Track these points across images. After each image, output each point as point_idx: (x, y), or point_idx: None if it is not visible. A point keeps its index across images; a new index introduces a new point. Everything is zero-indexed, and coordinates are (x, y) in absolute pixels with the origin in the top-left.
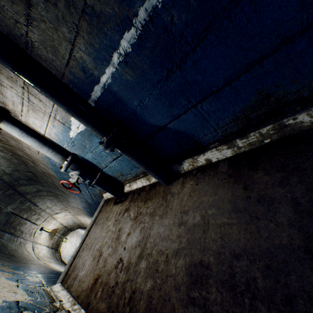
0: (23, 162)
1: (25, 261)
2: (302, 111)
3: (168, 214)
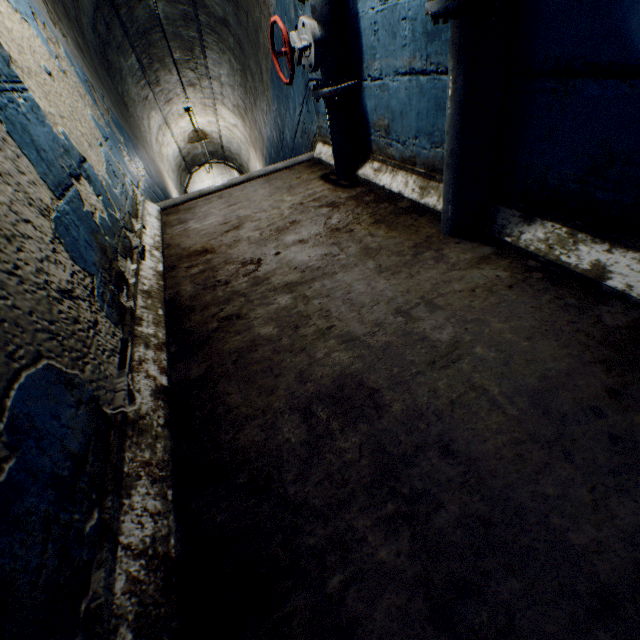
0: None
1: (137, 133)
2: None
3: (396, 280)
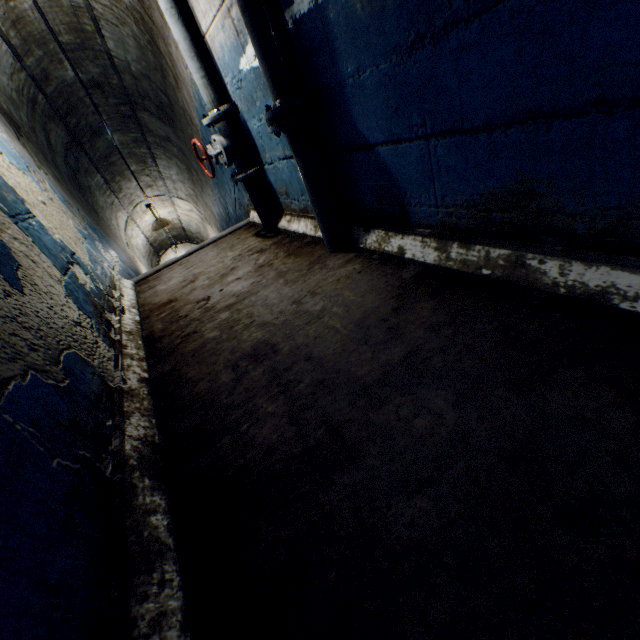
0: (162, 69)
1: (108, 232)
2: (559, 256)
3: (296, 285)
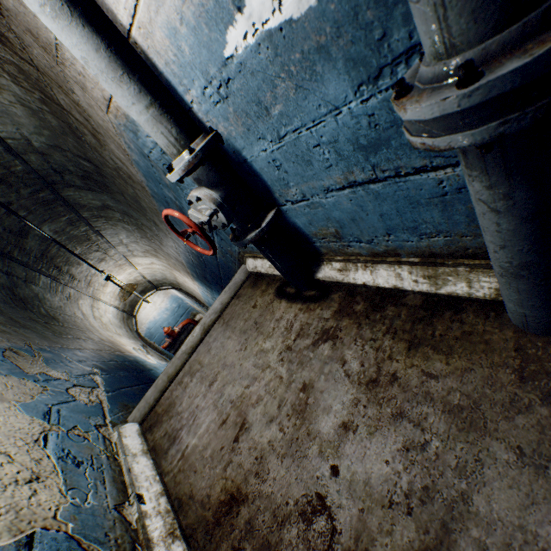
0: (71, 130)
1: (76, 333)
2: None
3: None
